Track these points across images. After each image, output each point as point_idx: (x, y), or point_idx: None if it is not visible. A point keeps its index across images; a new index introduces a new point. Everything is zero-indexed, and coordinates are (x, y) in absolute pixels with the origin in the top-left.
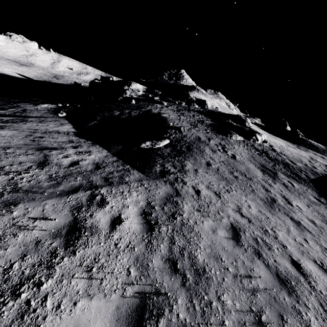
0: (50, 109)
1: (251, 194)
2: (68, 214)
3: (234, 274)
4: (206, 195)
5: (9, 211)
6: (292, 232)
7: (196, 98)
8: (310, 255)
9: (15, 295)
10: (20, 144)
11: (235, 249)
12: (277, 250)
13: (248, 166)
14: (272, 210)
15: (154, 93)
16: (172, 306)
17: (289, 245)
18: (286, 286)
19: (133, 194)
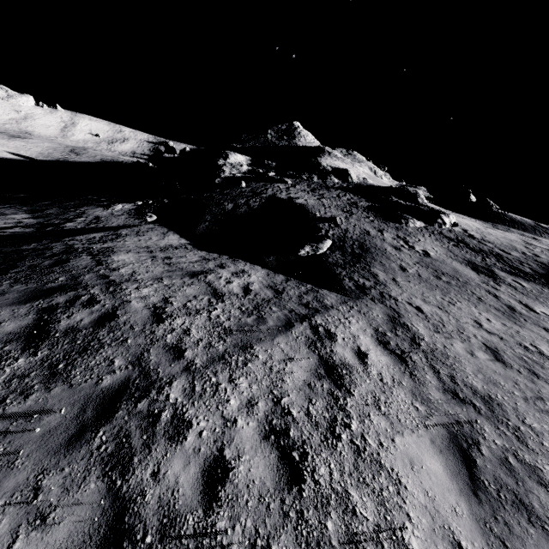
0: (130, 212)
1: (481, 304)
2: (309, 353)
3: (523, 397)
4: (431, 312)
5: (254, 356)
6: None
7: (332, 167)
8: None
9: (336, 436)
10: (163, 271)
11: (507, 371)
12: None
13: (453, 266)
14: (517, 322)
15: (265, 166)
16: (482, 434)
17: None
18: None
19: (352, 321)
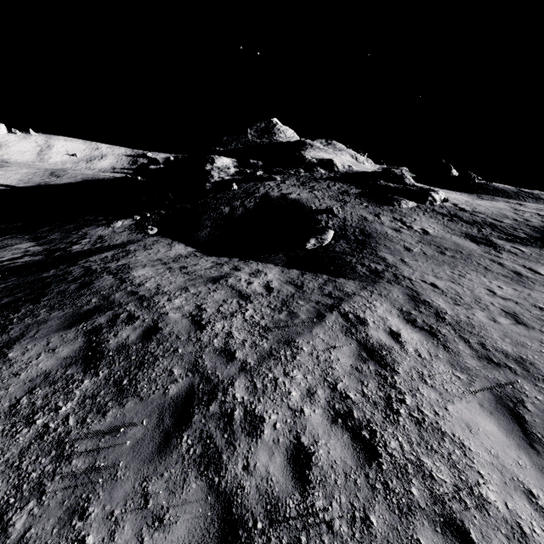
0: (131, 227)
1: (489, 273)
2: (347, 339)
3: None
4: (446, 287)
5: (299, 348)
6: None
7: (316, 159)
8: None
9: (395, 412)
10: (185, 281)
11: (530, 332)
12: None
13: (453, 240)
14: (526, 285)
15: (252, 165)
16: (524, 393)
17: None
18: None
19: (377, 305)
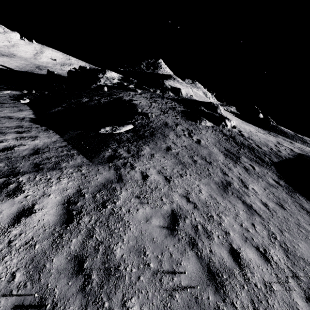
0: (13, 95)
1: (206, 178)
2: None
3: (155, 270)
4: (154, 181)
5: None
6: (240, 216)
7: (171, 86)
8: (254, 241)
9: None
10: None
11: (166, 239)
12: (217, 237)
13: (211, 151)
14: (224, 194)
15: (129, 81)
16: None
17: (233, 231)
18: (215, 282)
19: (63, 181)
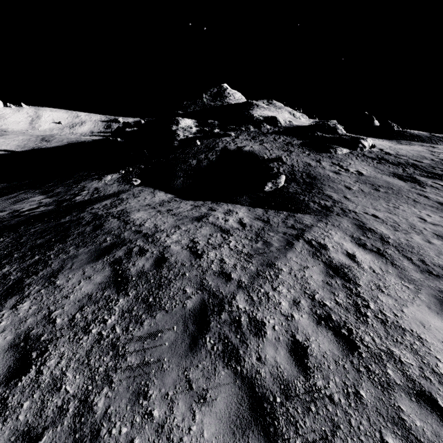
0: (119, 180)
1: (417, 205)
2: (315, 261)
3: None
4: (385, 217)
5: (279, 269)
6: None
7: (262, 116)
8: None
9: (364, 315)
10: (174, 221)
11: None
12: None
13: (383, 179)
14: None
15: (210, 124)
16: None
17: None
18: None
19: (332, 233)
